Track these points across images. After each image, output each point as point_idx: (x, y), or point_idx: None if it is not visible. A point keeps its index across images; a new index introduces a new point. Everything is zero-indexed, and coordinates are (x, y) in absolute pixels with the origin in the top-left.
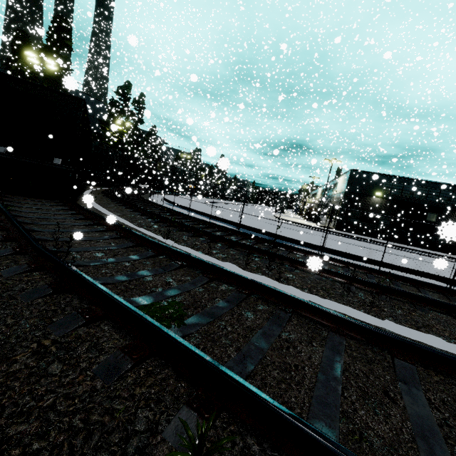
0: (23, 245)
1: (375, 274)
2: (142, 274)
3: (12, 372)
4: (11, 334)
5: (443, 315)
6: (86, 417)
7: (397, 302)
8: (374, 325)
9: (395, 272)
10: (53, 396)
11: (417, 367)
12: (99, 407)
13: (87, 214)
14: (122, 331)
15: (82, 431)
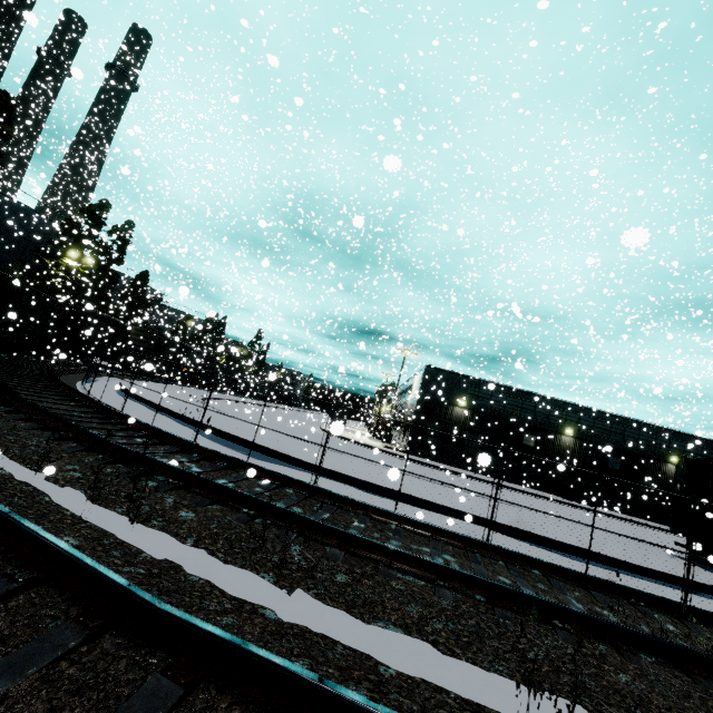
0: None
1: (374, 516)
2: None
3: None
4: None
5: (420, 583)
6: None
7: (356, 561)
8: (255, 605)
9: (434, 516)
10: None
11: (205, 690)
12: None
13: None
14: None
15: None
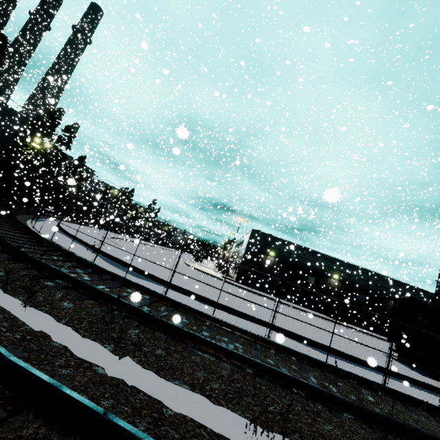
0: None
1: (197, 316)
2: None
3: None
4: None
5: (211, 359)
6: None
7: (173, 342)
8: (92, 364)
9: (240, 320)
10: None
11: (26, 415)
12: None
13: None
14: None
15: None
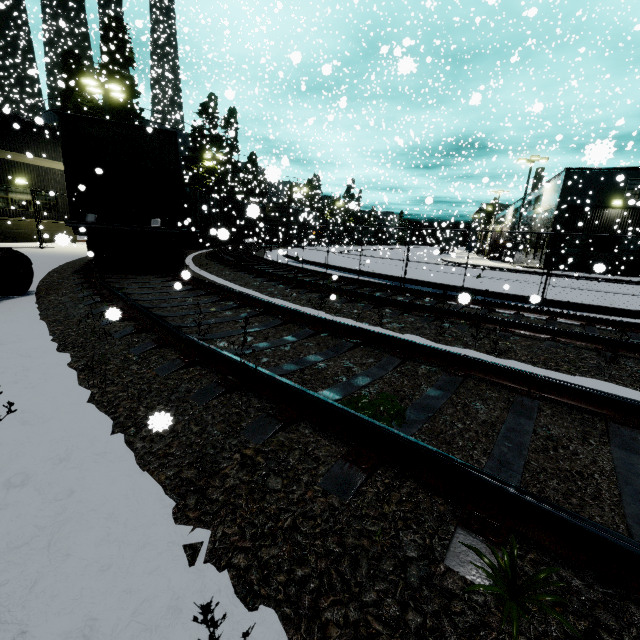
0: (161, 336)
1: None
2: (311, 360)
3: (229, 488)
4: (204, 444)
5: None
6: (340, 540)
7: None
8: None
9: None
10: (289, 515)
11: None
12: (349, 528)
13: (207, 287)
14: (328, 435)
15: (343, 556)
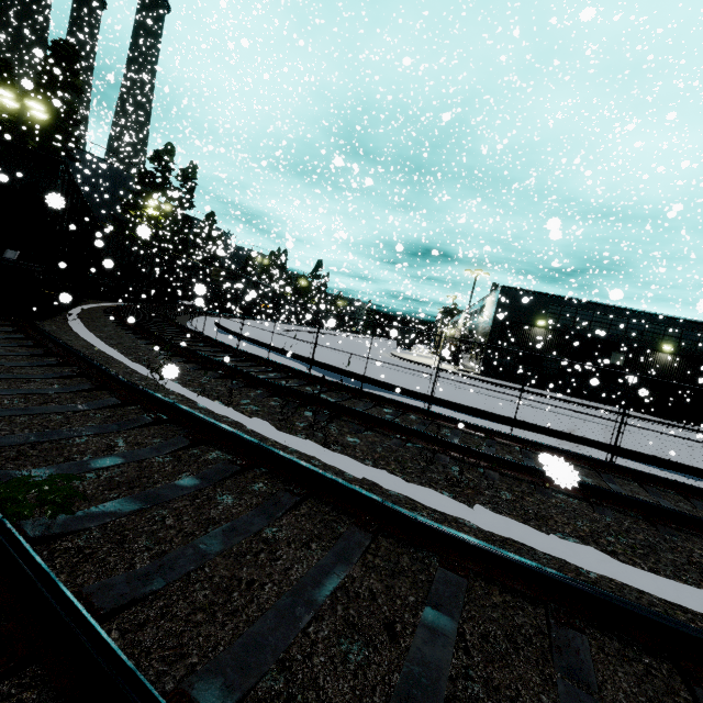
0: None
1: (498, 439)
2: (70, 433)
3: None
4: None
5: (575, 501)
6: None
7: (510, 481)
8: (453, 516)
9: (542, 438)
10: None
11: (476, 581)
12: None
13: (42, 338)
14: None
15: None
